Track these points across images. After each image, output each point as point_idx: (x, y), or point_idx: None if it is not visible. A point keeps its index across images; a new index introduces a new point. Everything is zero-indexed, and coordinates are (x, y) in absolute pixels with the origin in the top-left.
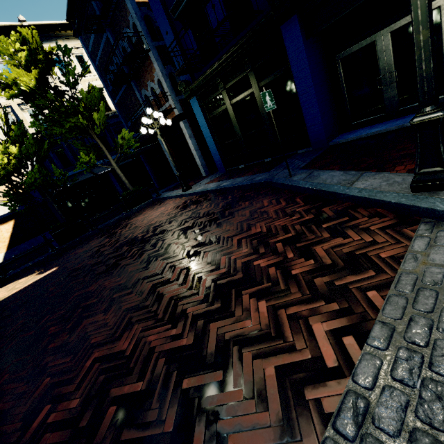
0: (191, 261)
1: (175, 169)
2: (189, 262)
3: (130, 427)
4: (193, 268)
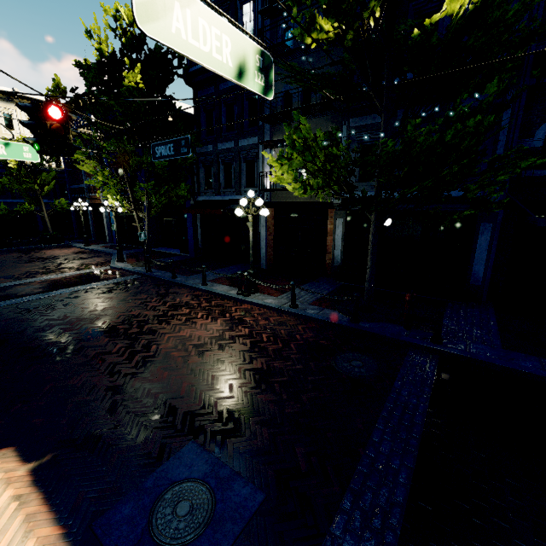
0: (60, 265)
1: (92, 230)
2: (59, 265)
3: (33, 274)
4: (59, 265)
